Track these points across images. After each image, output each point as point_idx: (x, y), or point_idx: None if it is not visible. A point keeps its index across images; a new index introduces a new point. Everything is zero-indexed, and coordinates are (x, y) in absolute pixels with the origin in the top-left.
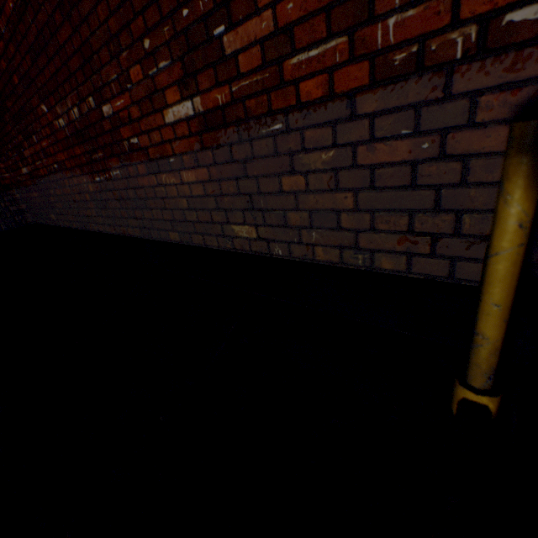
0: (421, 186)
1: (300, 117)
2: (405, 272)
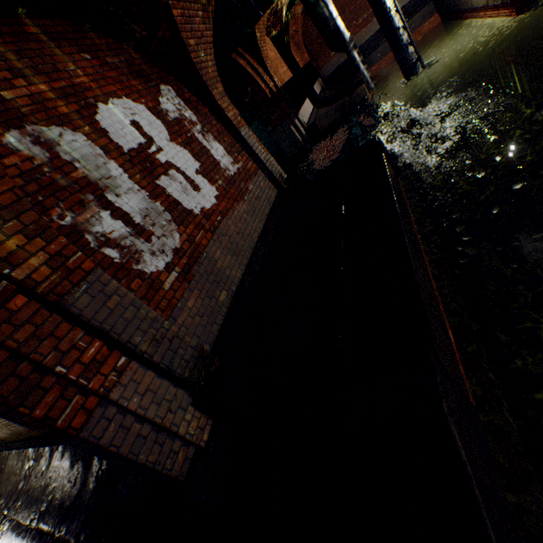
0: None
1: None
2: None
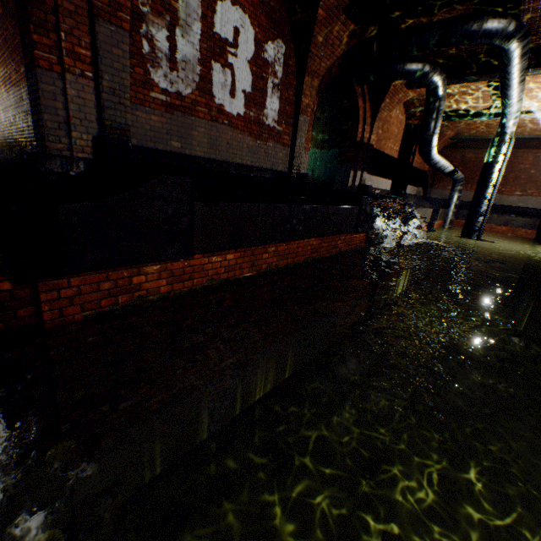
0: (539, 203)
1: (532, 197)
2: (536, 208)
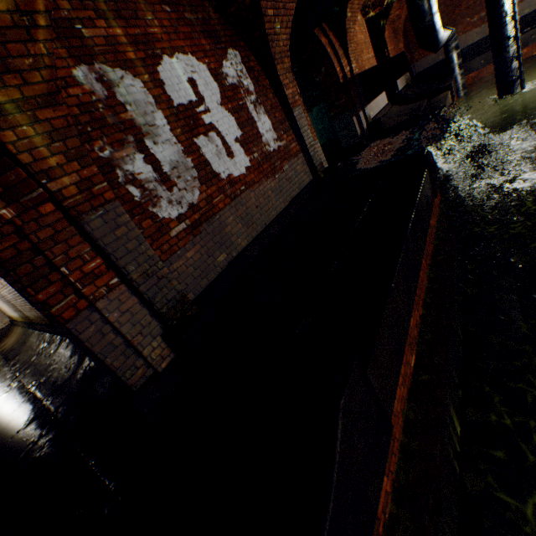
0: None
1: None
2: None
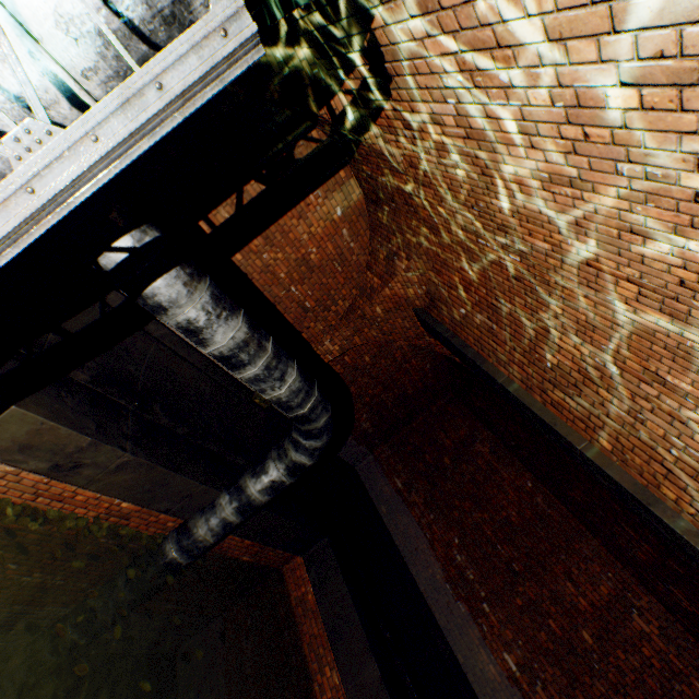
0: None
1: None
2: None
